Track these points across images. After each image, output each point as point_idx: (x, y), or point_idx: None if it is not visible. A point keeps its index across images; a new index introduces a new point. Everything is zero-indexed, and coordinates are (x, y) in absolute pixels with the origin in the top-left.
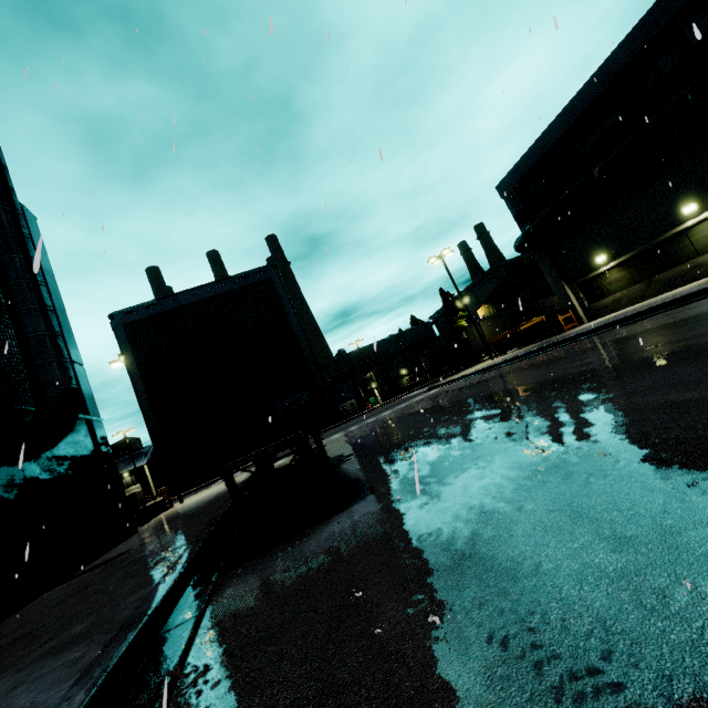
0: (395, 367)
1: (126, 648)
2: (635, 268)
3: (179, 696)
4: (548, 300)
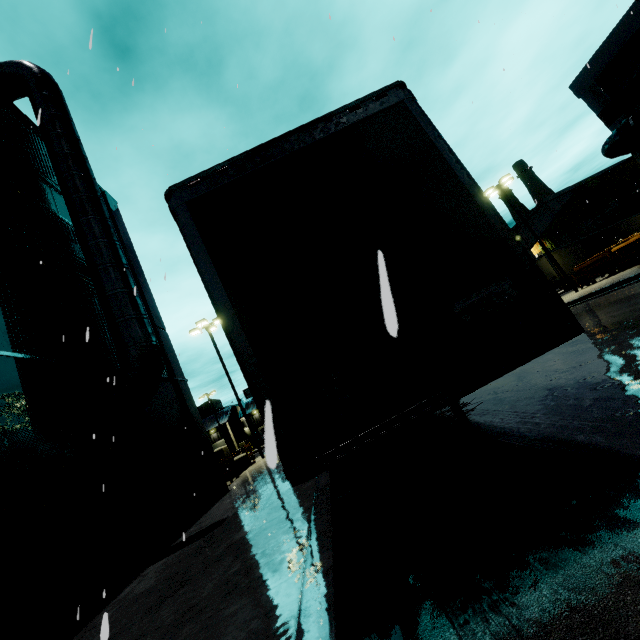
0: None
1: None
2: None
3: None
4: (632, 219)
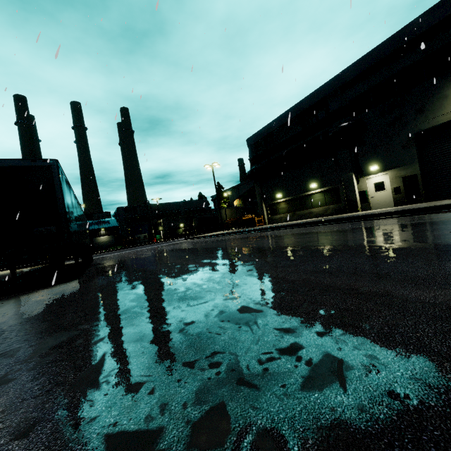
0: (177, 221)
1: None
2: (291, 205)
3: None
4: None
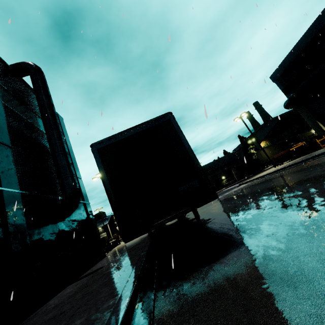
0: (218, 175)
1: None
2: None
3: None
4: (303, 134)
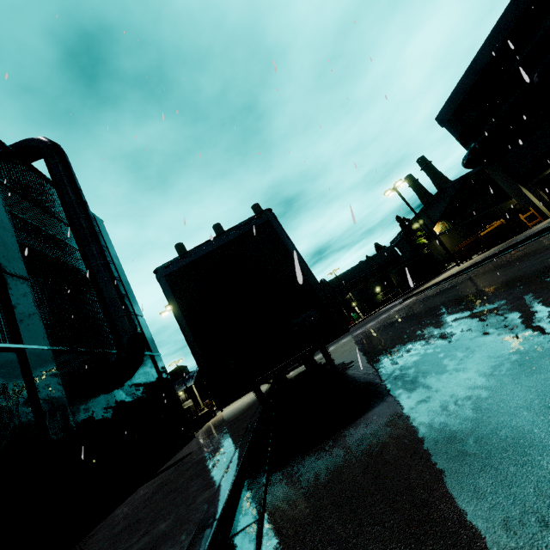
0: (369, 287)
1: None
2: None
3: None
4: (501, 206)
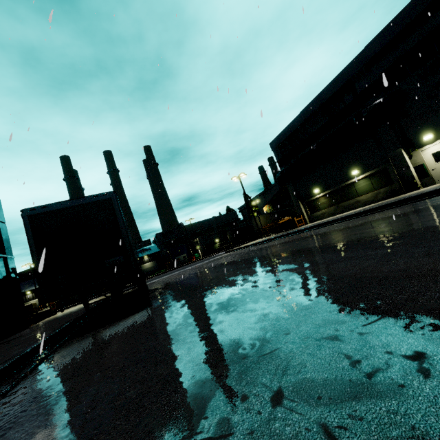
0: (212, 237)
1: (7, 365)
2: (331, 198)
3: (26, 379)
4: None
